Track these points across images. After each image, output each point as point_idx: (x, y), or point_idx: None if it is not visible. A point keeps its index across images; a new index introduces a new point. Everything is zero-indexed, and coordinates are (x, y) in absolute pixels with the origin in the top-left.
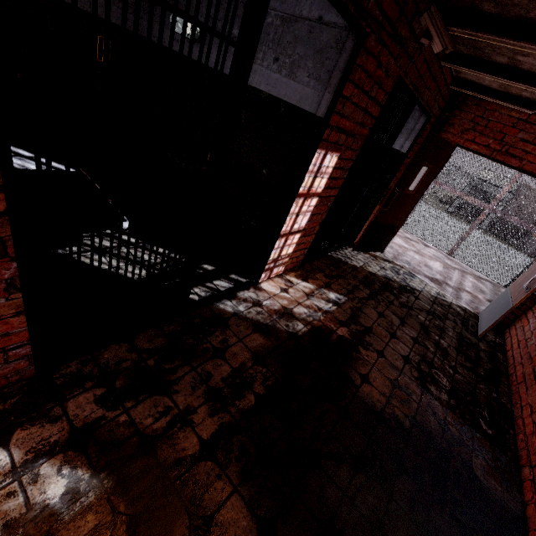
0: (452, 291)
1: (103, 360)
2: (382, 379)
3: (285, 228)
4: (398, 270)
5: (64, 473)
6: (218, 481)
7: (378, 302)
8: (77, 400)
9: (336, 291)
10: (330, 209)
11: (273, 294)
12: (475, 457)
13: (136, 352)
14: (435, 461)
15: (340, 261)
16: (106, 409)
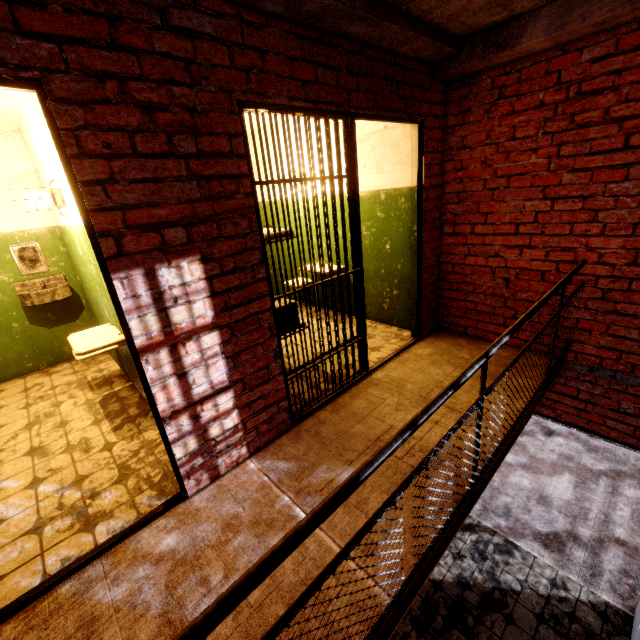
0: (584, 556)
1: None
2: None
3: None
4: (484, 548)
5: None
6: None
7: None
8: None
9: None
10: None
11: None
12: None
13: None
14: None
15: None
16: None
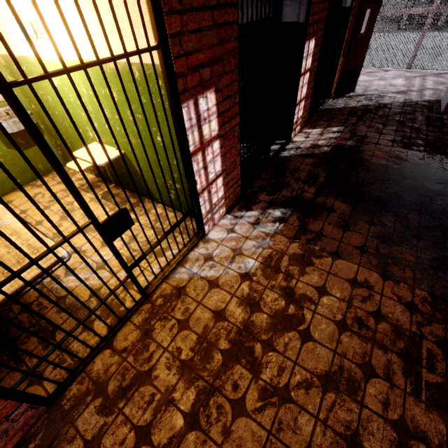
0: (416, 93)
1: (256, 186)
2: (382, 153)
3: (298, 99)
4: (370, 98)
5: (276, 211)
6: (327, 200)
7: (364, 121)
8: (261, 197)
9: (335, 126)
10: (315, 76)
11: (302, 141)
12: (445, 165)
13: (265, 180)
14: (421, 172)
15: (328, 110)
16: (272, 196)
